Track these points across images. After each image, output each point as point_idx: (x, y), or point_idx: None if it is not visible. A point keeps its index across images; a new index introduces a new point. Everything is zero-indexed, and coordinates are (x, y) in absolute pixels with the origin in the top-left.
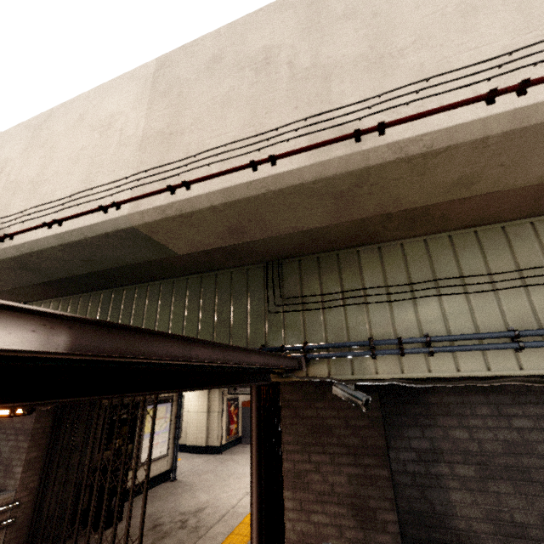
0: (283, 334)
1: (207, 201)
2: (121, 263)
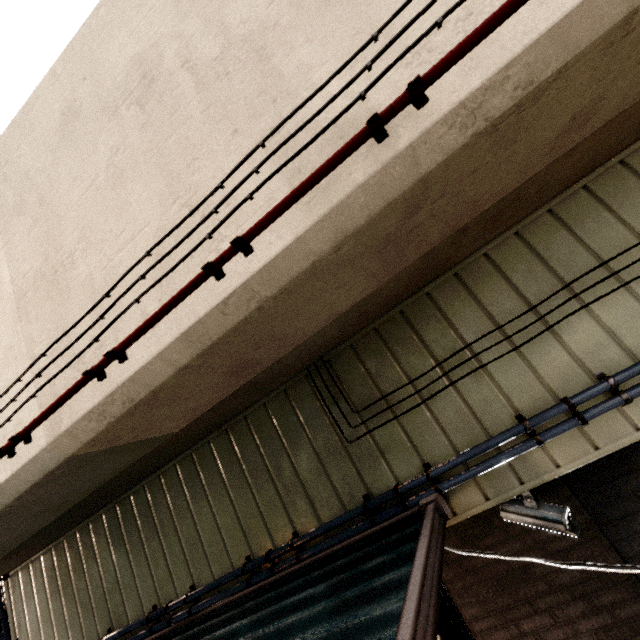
0: (385, 465)
1: (167, 366)
2: (97, 484)
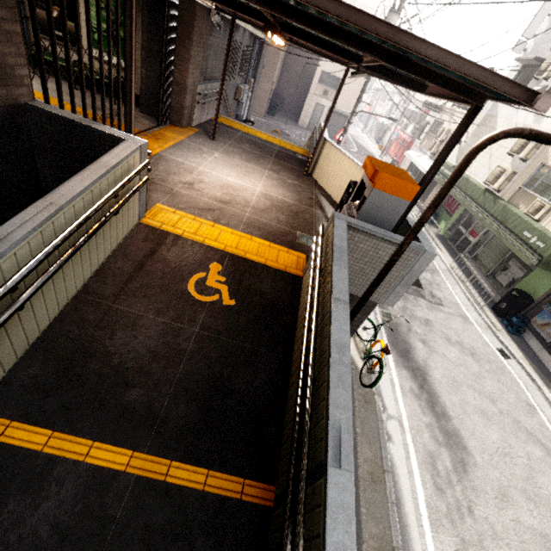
0: None
1: None
2: None
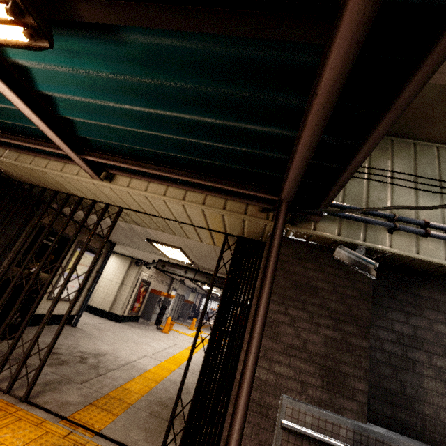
0: None
1: None
2: None
